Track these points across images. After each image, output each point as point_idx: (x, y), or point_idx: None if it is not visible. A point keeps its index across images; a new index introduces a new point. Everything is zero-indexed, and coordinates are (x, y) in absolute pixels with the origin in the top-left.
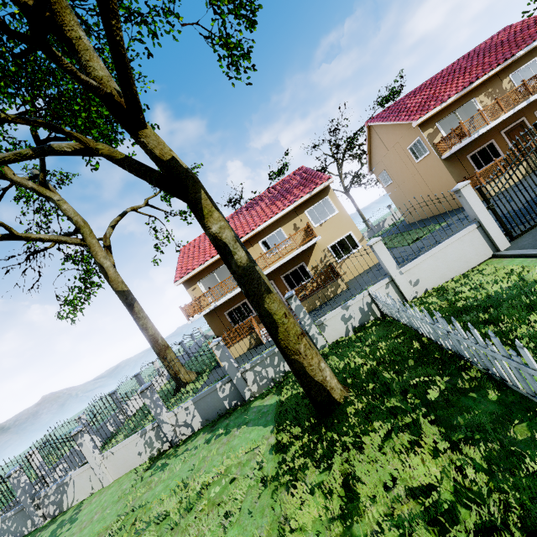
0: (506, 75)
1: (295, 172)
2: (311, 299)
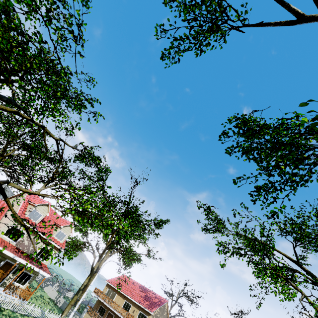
0: None
1: (163, 299)
2: None
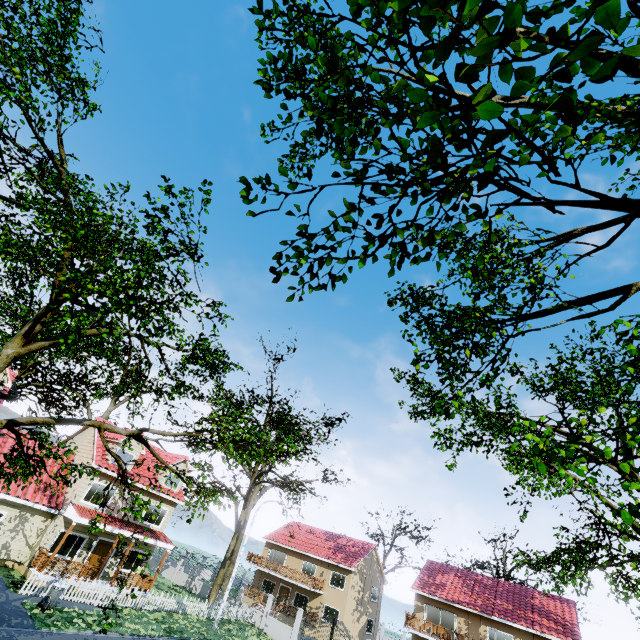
0: (486, 623)
1: (367, 544)
2: (287, 617)
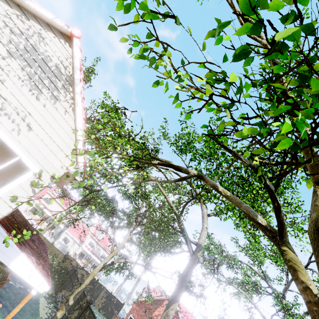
0: None
1: None
2: None
